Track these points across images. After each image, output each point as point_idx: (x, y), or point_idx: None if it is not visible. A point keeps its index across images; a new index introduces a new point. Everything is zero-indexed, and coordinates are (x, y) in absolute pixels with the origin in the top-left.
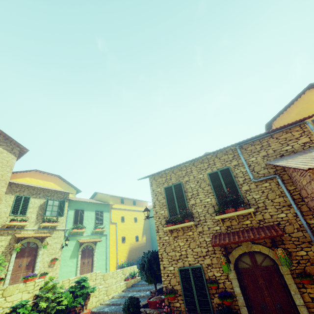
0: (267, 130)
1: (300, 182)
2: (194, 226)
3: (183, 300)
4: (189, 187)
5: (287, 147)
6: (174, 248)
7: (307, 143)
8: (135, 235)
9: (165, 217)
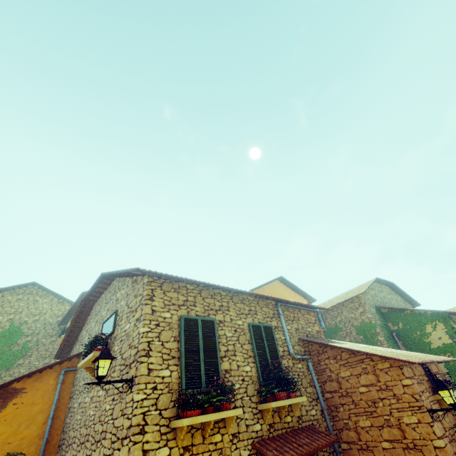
0: None
1: (333, 372)
2: (234, 419)
3: None
4: (224, 334)
5: (309, 328)
6: None
7: (319, 332)
8: None
9: (171, 387)
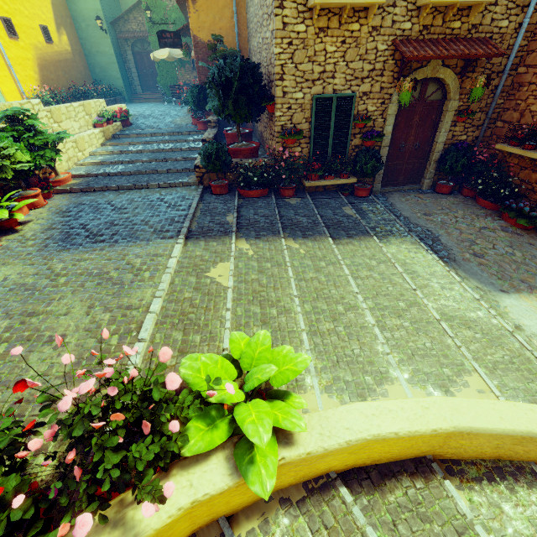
0: None
1: None
2: (376, 10)
3: (311, 143)
4: None
5: None
6: (313, 55)
7: None
8: (38, 22)
9: None
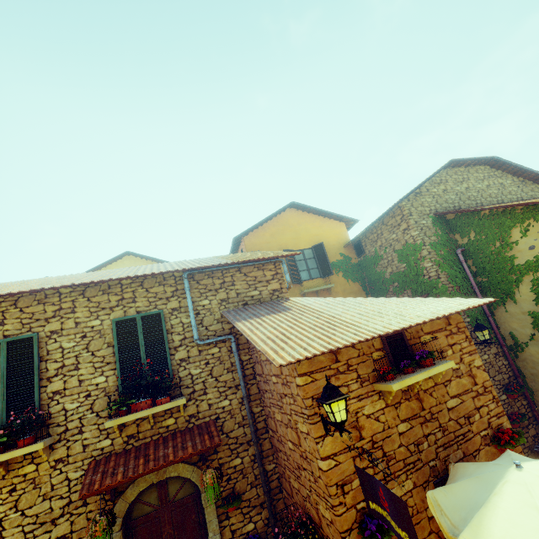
0: (234, 246)
1: (258, 354)
2: (43, 451)
3: None
4: (58, 347)
5: (254, 292)
6: None
7: (277, 291)
8: None
9: None
